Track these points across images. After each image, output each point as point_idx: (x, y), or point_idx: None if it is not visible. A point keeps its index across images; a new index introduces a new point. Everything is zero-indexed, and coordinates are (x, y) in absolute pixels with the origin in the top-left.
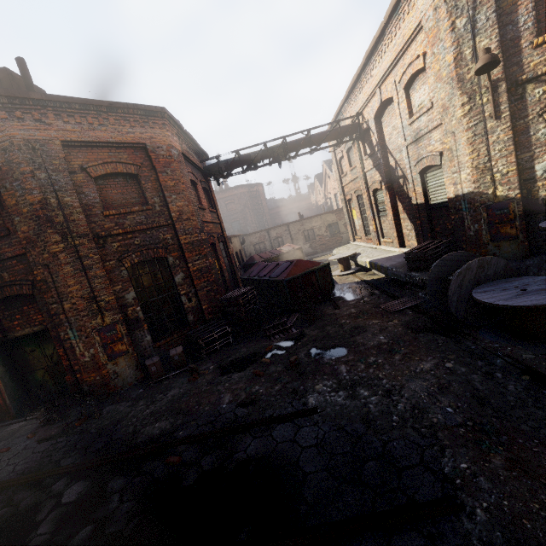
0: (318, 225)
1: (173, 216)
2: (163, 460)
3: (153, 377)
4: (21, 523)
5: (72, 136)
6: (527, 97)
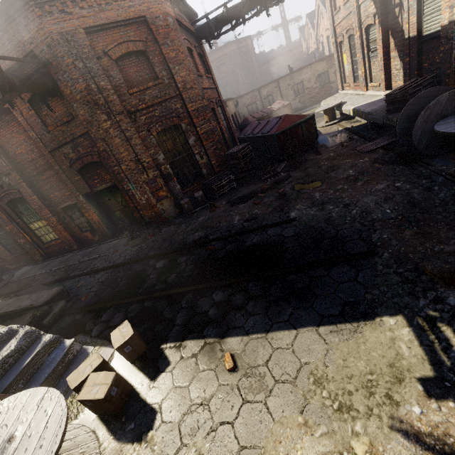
0: (308, 77)
1: (179, 87)
2: (204, 248)
3: (186, 211)
4: (140, 276)
5: (90, 22)
6: None
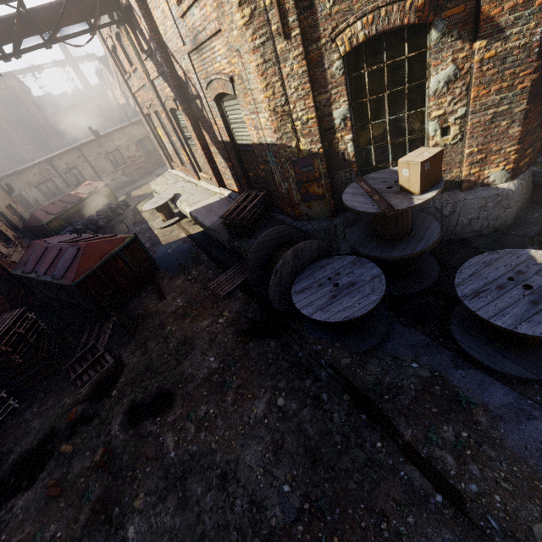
0: (124, 144)
1: None
2: None
3: None
4: None
5: None
6: (317, 6)
